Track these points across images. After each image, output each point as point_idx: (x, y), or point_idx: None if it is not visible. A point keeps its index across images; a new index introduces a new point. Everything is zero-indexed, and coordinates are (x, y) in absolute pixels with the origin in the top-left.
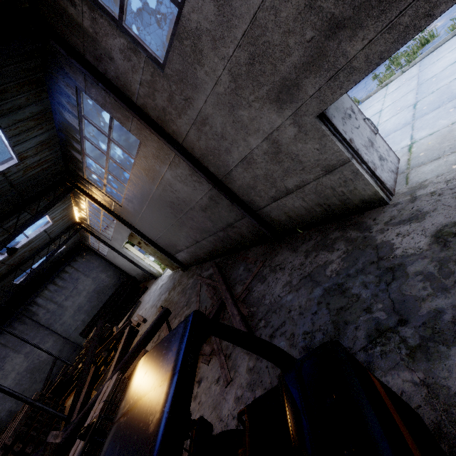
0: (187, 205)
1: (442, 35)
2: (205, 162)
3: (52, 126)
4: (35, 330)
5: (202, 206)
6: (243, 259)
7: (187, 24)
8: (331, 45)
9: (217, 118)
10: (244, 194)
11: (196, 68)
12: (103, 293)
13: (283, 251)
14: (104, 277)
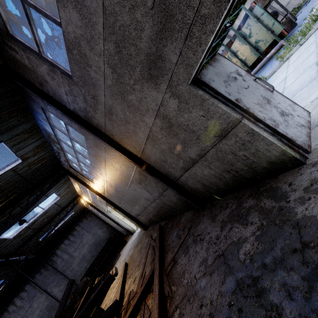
0: (127, 180)
1: None
2: (124, 145)
3: (42, 135)
4: (54, 275)
5: (137, 179)
6: (176, 224)
7: (69, 37)
8: (173, 1)
9: (117, 107)
10: (160, 167)
11: (88, 70)
12: (99, 245)
13: (204, 218)
14: (100, 233)
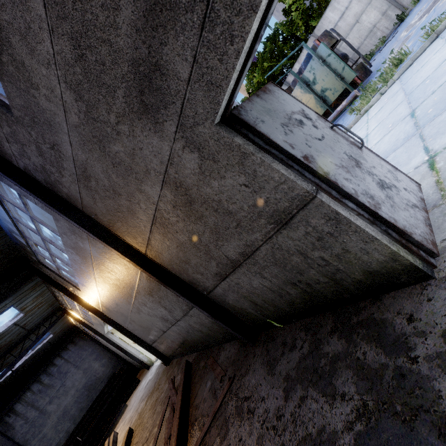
0: (131, 288)
1: (416, 50)
2: (118, 232)
3: None
4: None
5: (145, 288)
6: (212, 366)
7: None
8: None
9: (95, 165)
10: (180, 271)
11: (34, 94)
12: (95, 389)
13: (256, 363)
14: (97, 367)
